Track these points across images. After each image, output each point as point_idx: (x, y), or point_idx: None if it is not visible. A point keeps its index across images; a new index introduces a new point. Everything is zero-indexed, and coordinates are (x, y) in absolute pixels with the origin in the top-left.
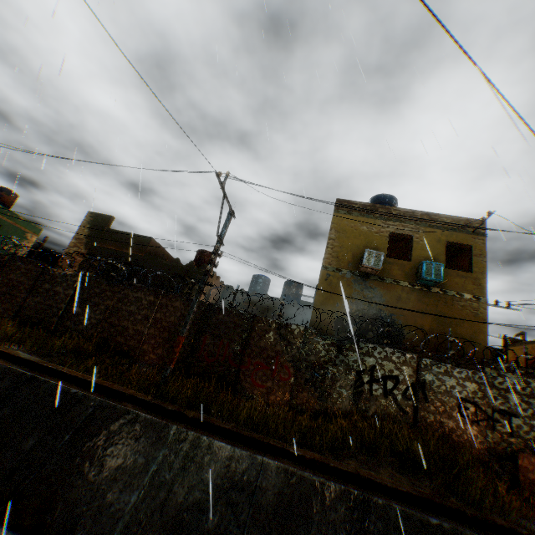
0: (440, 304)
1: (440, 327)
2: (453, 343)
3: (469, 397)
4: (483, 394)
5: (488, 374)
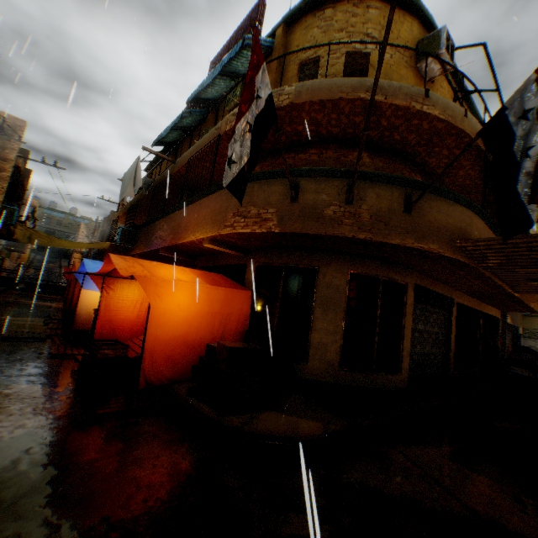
0: (529, 320)
1: (529, 327)
2: (534, 332)
3: (530, 345)
4: (535, 344)
5: (537, 339)
